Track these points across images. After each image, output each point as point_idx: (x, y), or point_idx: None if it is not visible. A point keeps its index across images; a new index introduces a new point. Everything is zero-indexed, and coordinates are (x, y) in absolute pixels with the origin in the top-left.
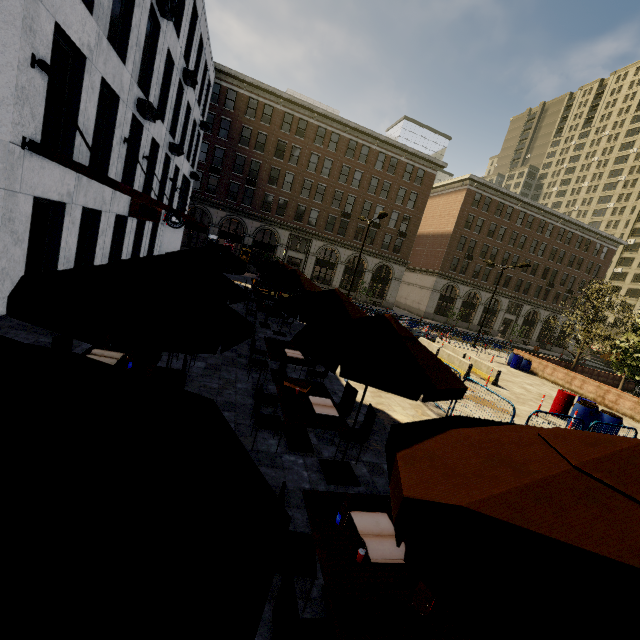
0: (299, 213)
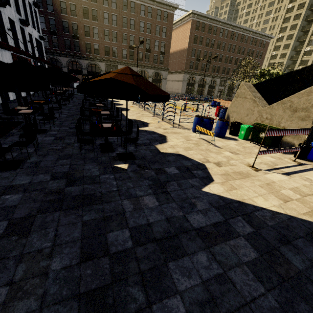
0: (106, 51)
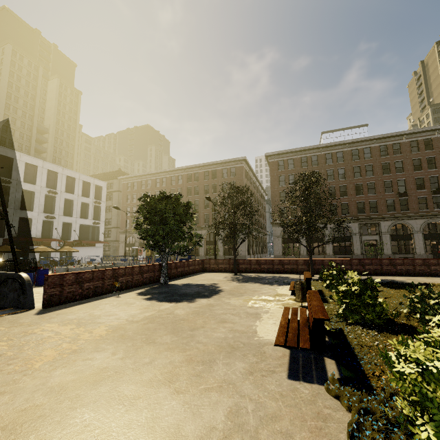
0: None
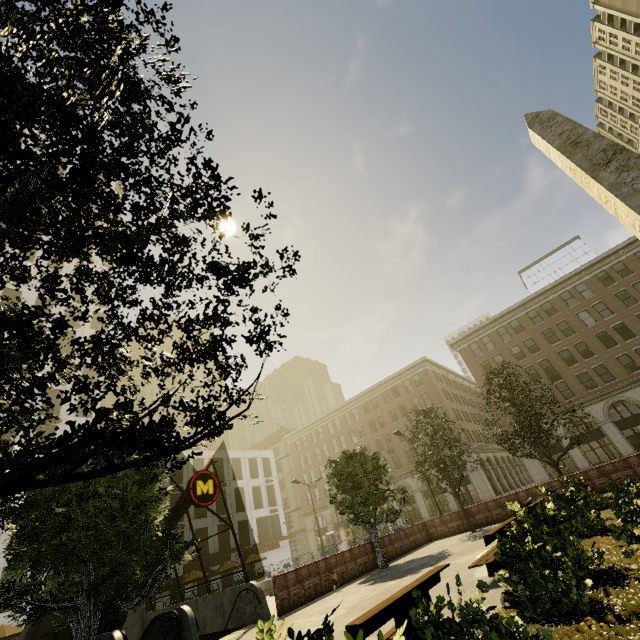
0: None
